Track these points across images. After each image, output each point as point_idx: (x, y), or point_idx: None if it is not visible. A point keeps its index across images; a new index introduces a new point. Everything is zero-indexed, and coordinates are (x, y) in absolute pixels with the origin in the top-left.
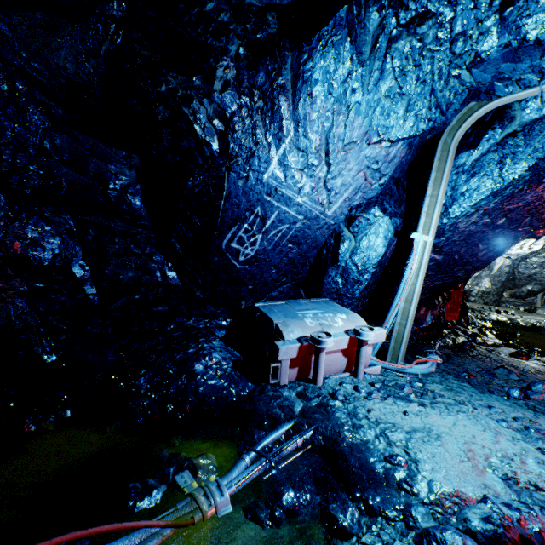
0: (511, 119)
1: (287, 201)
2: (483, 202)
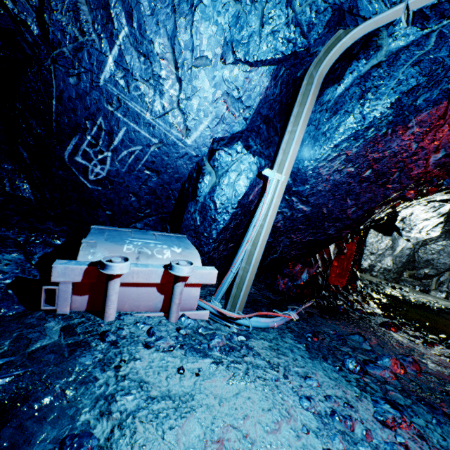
0: (377, 48)
1: (135, 117)
2: (344, 144)
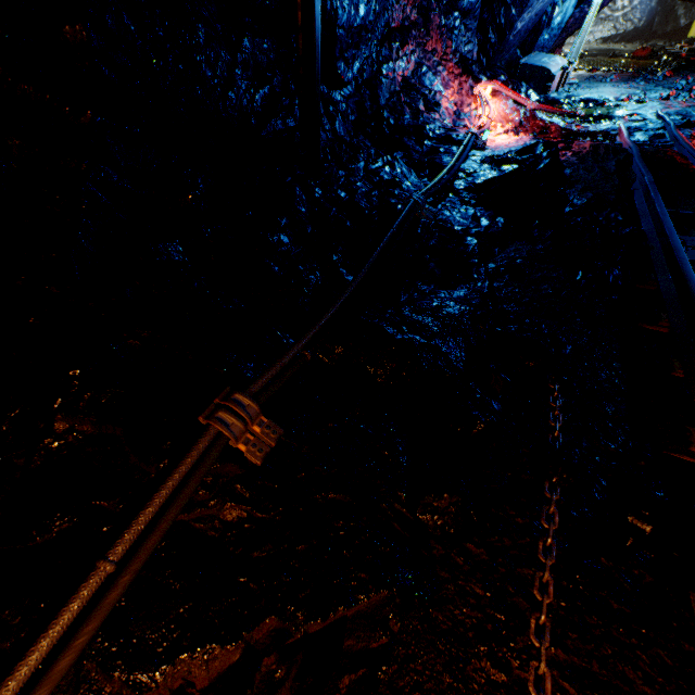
0: None
1: None
2: None
